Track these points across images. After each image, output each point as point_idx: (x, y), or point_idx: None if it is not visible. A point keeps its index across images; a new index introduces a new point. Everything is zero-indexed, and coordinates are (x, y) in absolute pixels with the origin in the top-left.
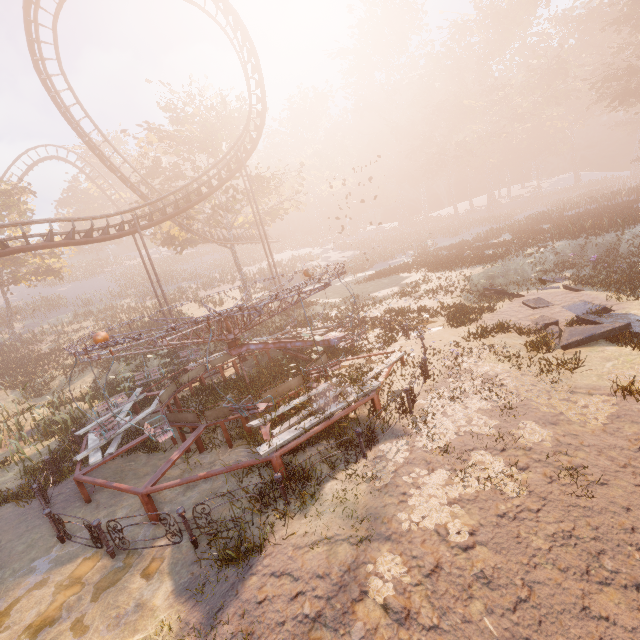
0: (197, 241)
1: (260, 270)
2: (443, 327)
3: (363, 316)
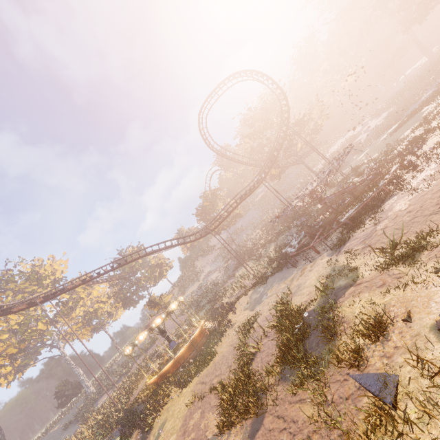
0: (284, 170)
1: (324, 164)
2: (436, 136)
3: (391, 155)
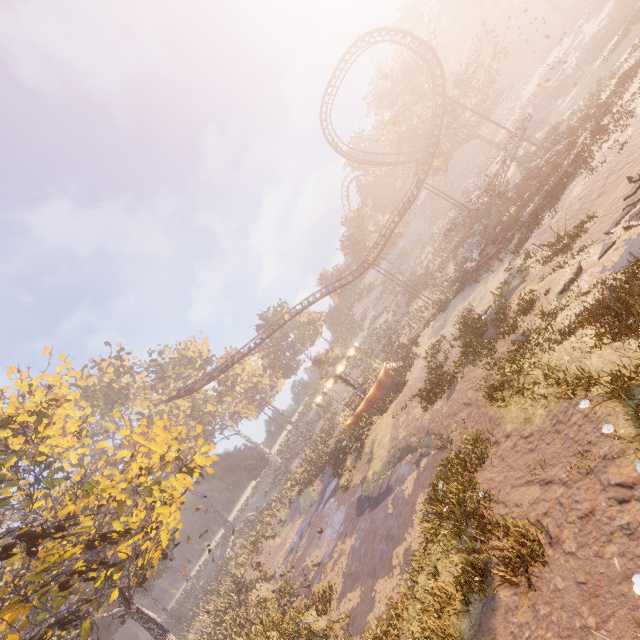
0: (451, 154)
1: (514, 124)
2: None
3: (596, 105)
